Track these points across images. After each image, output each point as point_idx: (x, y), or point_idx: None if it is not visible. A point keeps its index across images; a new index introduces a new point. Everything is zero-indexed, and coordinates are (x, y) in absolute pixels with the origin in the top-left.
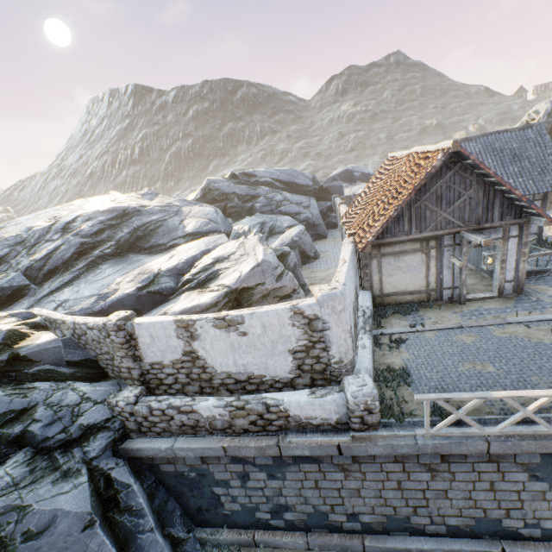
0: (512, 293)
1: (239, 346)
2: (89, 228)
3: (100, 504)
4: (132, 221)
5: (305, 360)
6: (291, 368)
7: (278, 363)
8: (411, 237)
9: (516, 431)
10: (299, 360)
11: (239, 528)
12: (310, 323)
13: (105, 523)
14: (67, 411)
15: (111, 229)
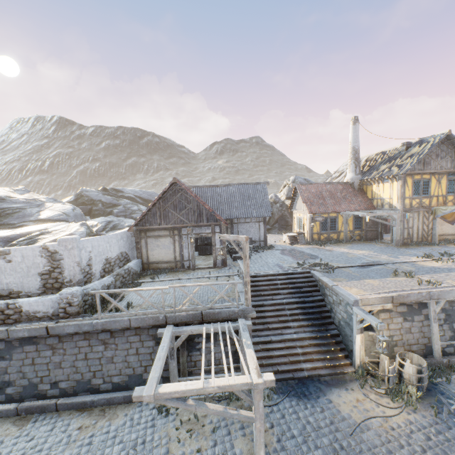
0: (221, 265)
1: (5, 269)
2: None
3: None
4: None
5: (49, 280)
6: (39, 286)
7: (31, 282)
8: (162, 227)
9: (143, 312)
10: (45, 280)
11: None
12: (53, 255)
13: None
14: None
15: None
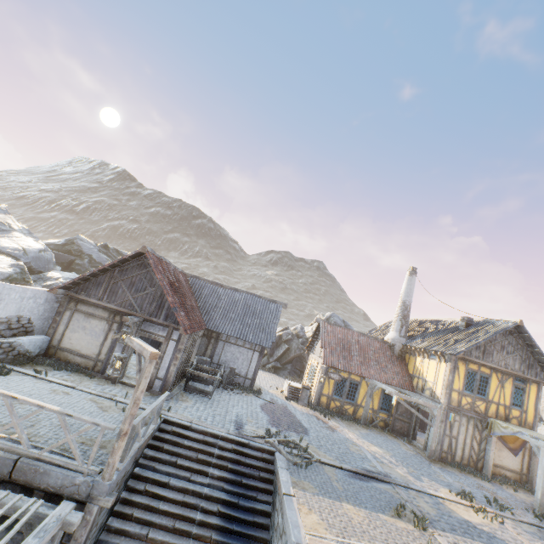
0: (158, 391)
1: None
2: None
3: None
4: None
5: None
6: None
7: None
8: (101, 303)
9: None
10: None
11: None
12: None
13: None
14: None
15: None
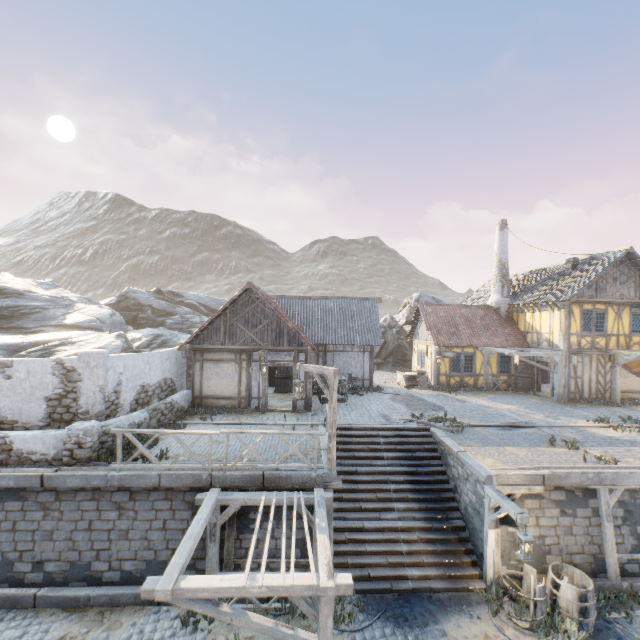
0: (303, 409)
1: (2, 388)
2: None
3: None
4: (5, 300)
5: (58, 409)
6: (43, 416)
7: (33, 409)
8: (225, 347)
9: (180, 466)
10: (53, 408)
11: None
12: (69, 373)
13: None
14: None
15: None
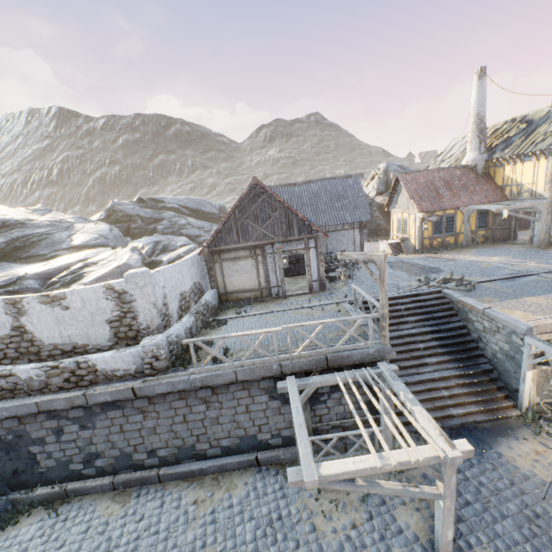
0: (319, 290)
1: (63, 319)
2: None
3: None
4: (12, 232)
5: (121, 329)
6: (110, 337)
7: (98, 333)
8: (240, 246)
9: (251, 362)
10: (116, 329)
11: (54, 484)
12: (121, 296)
13: None
14: None
15: None
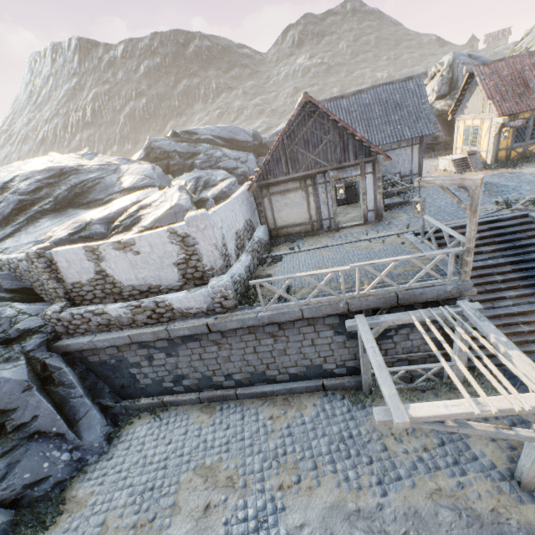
0: (374, 220)
1: (136, 263)
2: (26, 186)
3: (38, 380)
4: (70, 179)
5: (187, 270)
6: (178, 278)
7: (168, 274)
8: (290, 177)
9: (317, 300)
10: (183, 271)
11: (153, 396)
12: (184, 240)
13: (43, 391)
14: (6, 321)
15: (49, 187)
